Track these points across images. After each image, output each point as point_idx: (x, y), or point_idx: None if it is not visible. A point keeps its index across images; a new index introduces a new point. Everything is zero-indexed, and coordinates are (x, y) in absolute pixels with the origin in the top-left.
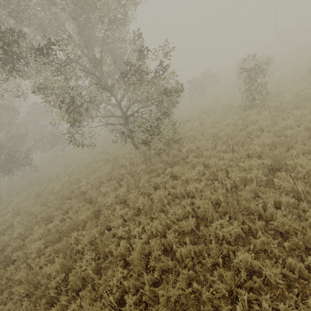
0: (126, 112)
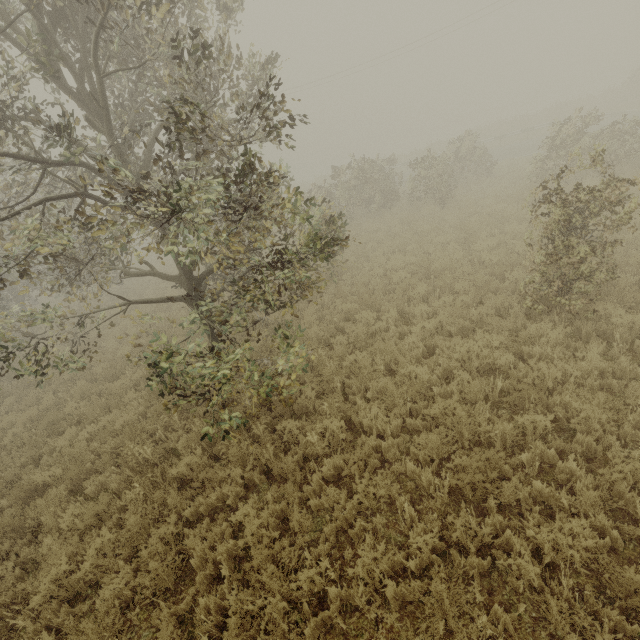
0: (188, 270)
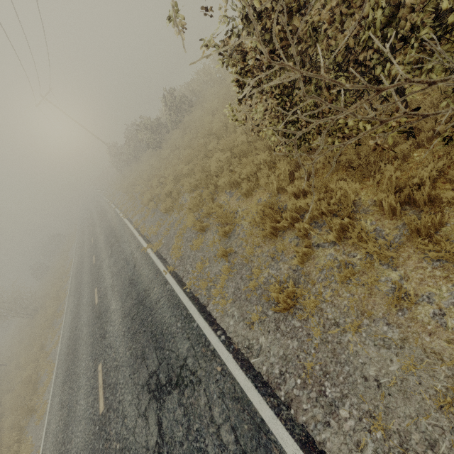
0: None
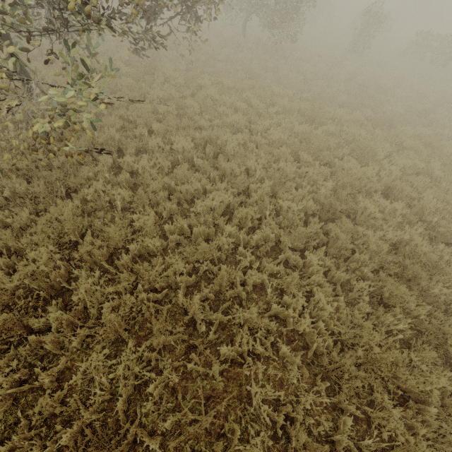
0: None
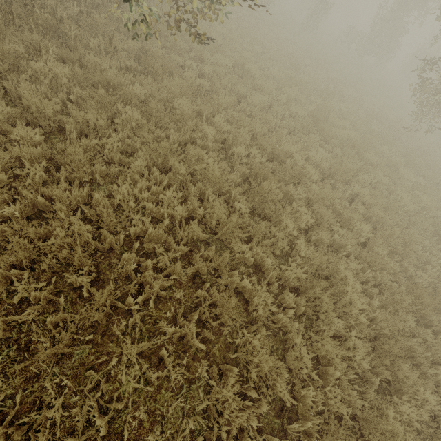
0: None
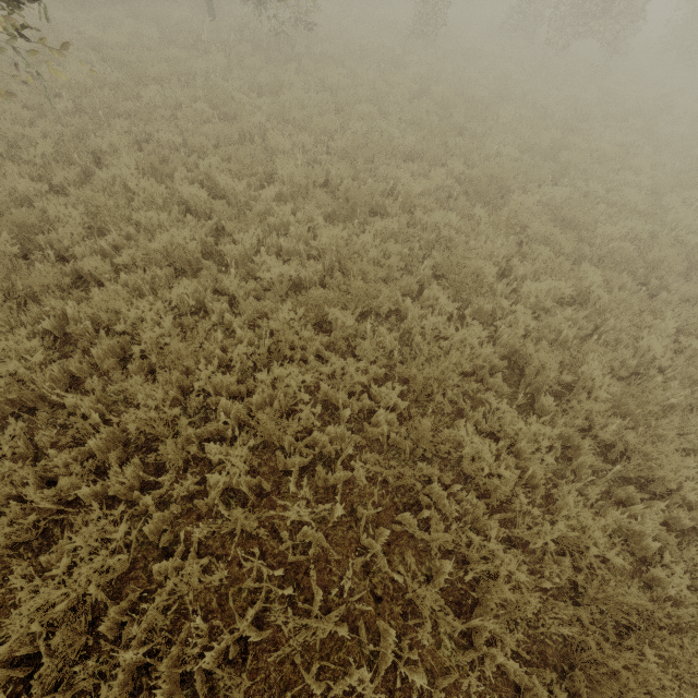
0: None
